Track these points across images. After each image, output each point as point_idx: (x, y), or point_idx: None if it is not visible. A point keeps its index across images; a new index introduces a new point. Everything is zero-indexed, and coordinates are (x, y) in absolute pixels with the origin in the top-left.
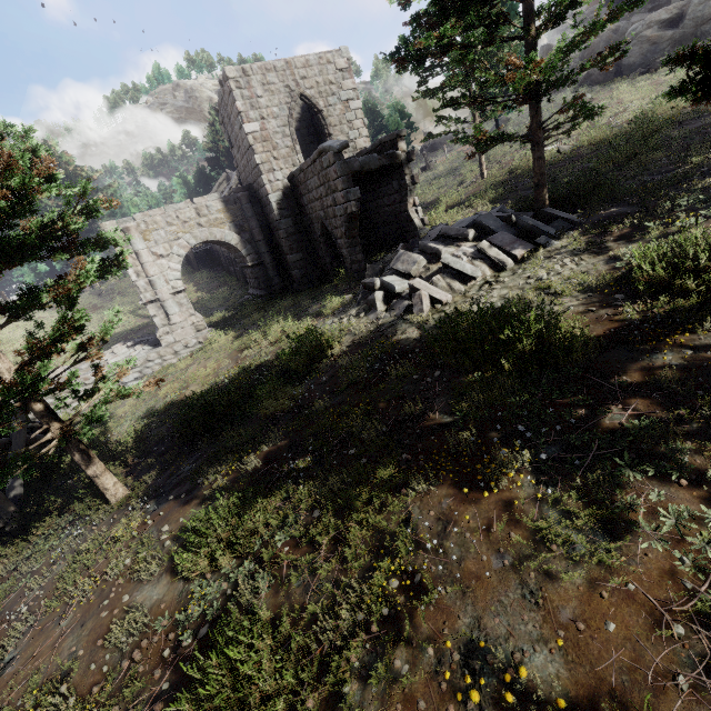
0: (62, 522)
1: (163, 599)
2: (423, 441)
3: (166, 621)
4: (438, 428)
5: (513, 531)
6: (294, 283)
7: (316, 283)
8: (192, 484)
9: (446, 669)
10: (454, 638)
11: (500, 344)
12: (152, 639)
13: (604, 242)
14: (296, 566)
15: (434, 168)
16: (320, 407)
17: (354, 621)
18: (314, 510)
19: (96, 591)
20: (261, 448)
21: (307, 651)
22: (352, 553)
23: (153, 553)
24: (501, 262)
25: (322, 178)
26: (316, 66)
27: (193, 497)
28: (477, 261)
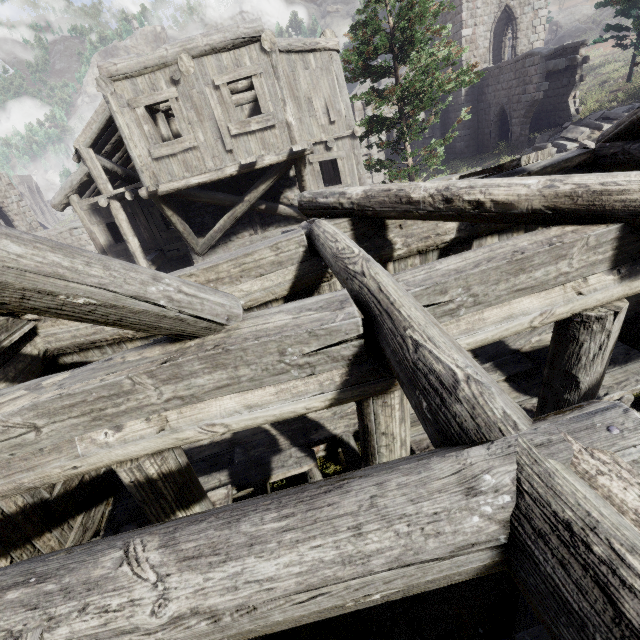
0: None
1: None
2: None
3: None
4: None
5: None
6: (455, 153)
7: (473, 154)
8: None
9: None
10: None
11: None
12: None
13: None
14: None
15: None
16: None
17: None
18: None
19: None
20: None
21: None
22: None
23: None
24: None
25: (519, 74)
26: None
27: None
28: None
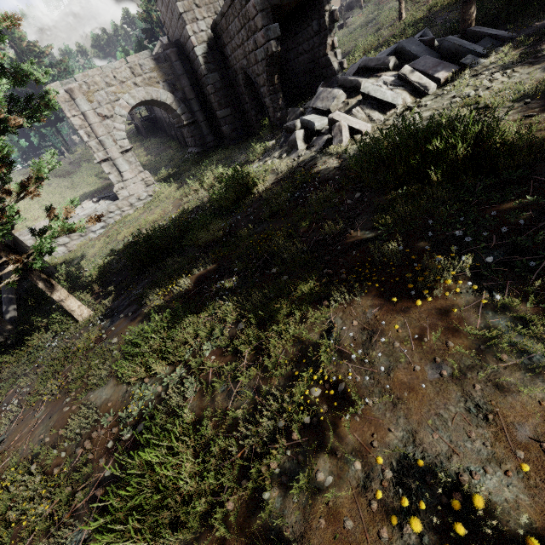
0: (48, 337)
1: (110, 399)
2: (345, 256)
3: (111, 417)
4: (360, 243)
5: (451, 340)
6: (225, 139)
7: (244, 138)
8: (138, 305)
9: (375, 486)
10: (385, 452)
11: (429, 154)
12: (101, 431)
13: (541, 51)
14: (220, 373)
15: (351, 24)
16: (245, 235)
17: (275, 427)
18: (239, 323)
19: (62, 390)
20: (193, 272)
21: (229, 453)
22: (273, 362)
23: (104, 361)
24: (423, 87)
25: (242, 18)
26: None
27: (138, 315)
28: (397, 89)
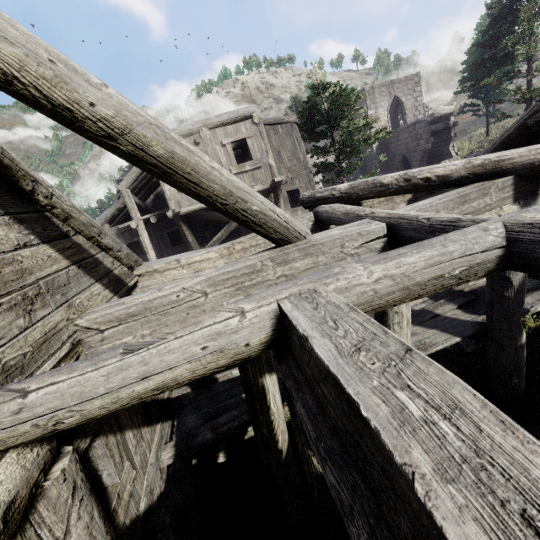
0: None
1: None
2: None
3: None
4: None
5: None
6: None
7: None
8: None
9: None
10: None
11: None
12: None
13: None
14: None
15: None
16: None
17: None
18: None
19: None
20: None
21: None
22: None
23: None
24: None
25: (412, 134)
26: (404, 82)
27: None
28: None
